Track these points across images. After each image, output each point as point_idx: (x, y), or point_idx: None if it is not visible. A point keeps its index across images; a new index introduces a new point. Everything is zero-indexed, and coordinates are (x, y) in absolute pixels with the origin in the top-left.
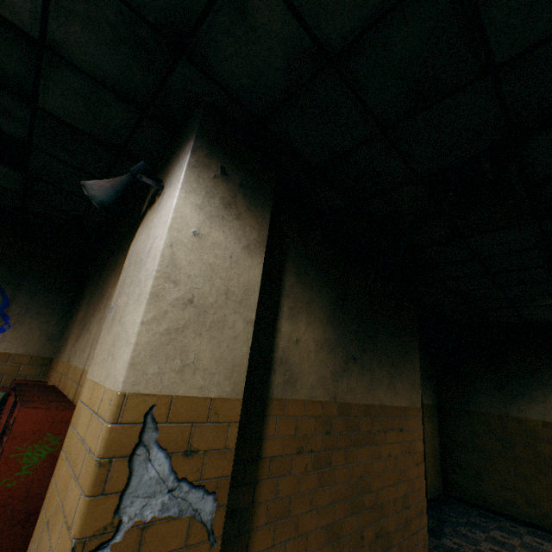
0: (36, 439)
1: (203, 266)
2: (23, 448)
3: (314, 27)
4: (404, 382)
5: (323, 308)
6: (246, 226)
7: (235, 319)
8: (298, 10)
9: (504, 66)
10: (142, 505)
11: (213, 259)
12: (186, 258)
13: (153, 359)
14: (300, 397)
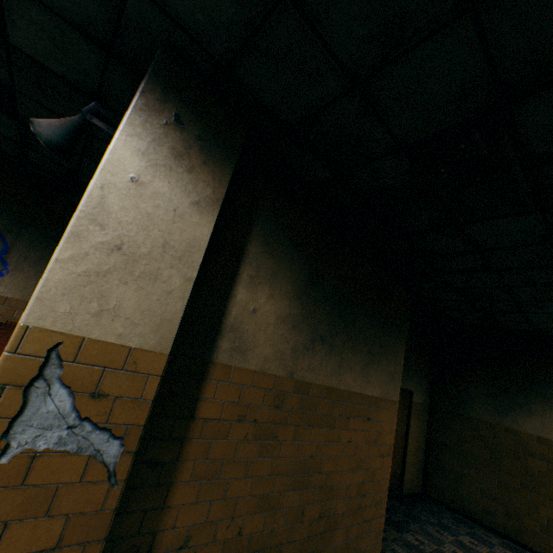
0: None
1: (139, 214)
2: None
3: None
4: (381, 373)
5: (291, 282)
6: (199, 181)
7: (171, 274)
8: None
9: (485, 2)
10: (35, 435)
11: (152, 209)
12: (119, 203)
13: (66, 298)
14: (250, 366)
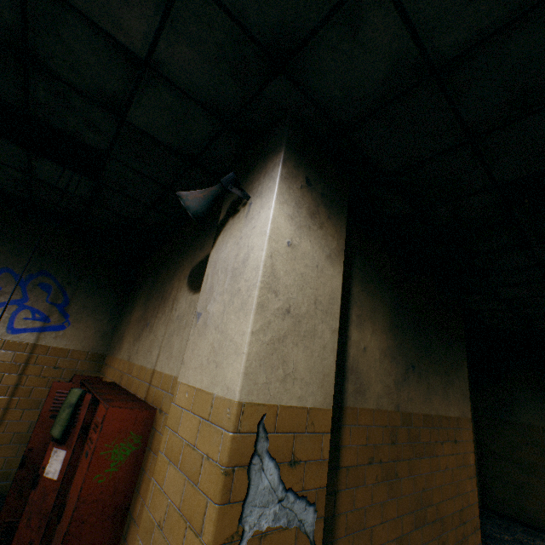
0: (122, 437)
1: (296, 275)
2: (111, 445)
3: (426, 40)
4: (456, 391)
5: (384, 315)
6: (327, 235)
7: (322, 328)
8: (414, 24)
9: None
10: (259, 515)
11: (303, 268)
12: (283, 268)
13: (262, 368)
14: (369, 406)
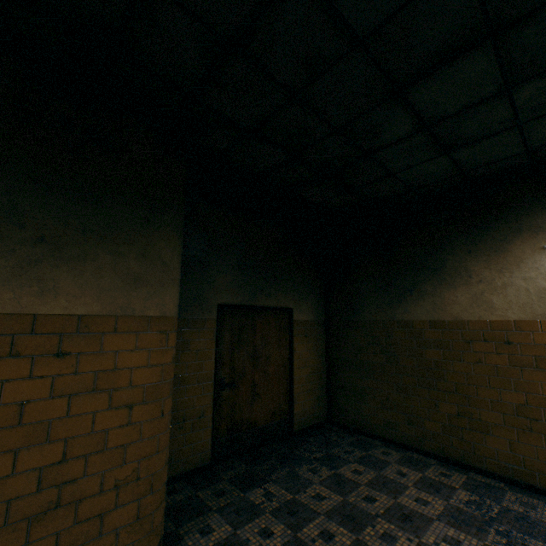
0: None
1: None
2: None
3: None
4: (97, 275)
5: None
6: None
7: None
8: None
9: None
10: None
11: None
12: None
13: None
14: None
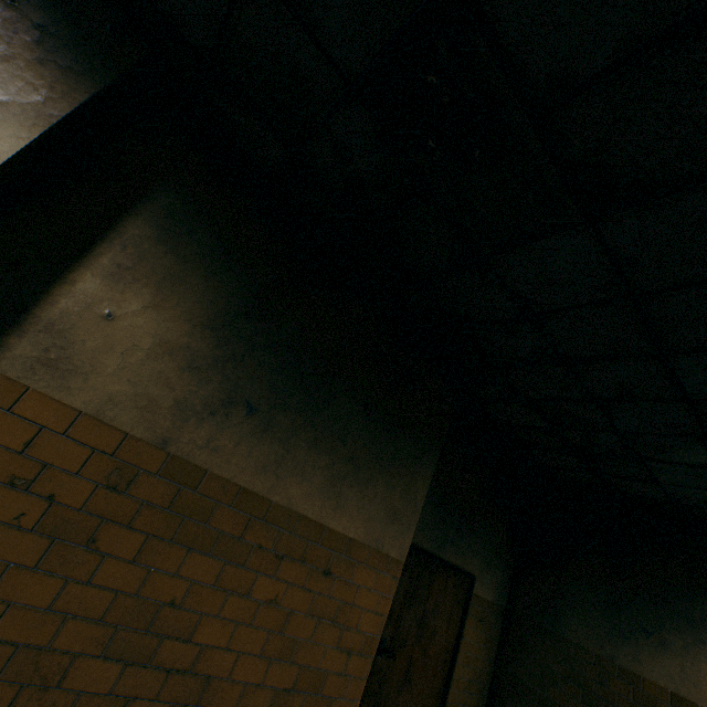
0: None
1: None
2: None
3: None
4: (372, 501)
5: (204, 301)
6: (17, 78)
7: None
8: None
9: None
10: None
11: None
12: None
13: None
14: (70, 401)
